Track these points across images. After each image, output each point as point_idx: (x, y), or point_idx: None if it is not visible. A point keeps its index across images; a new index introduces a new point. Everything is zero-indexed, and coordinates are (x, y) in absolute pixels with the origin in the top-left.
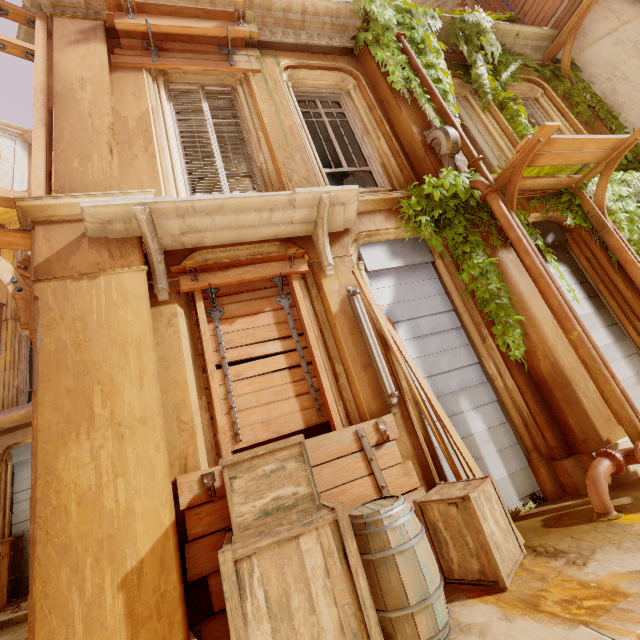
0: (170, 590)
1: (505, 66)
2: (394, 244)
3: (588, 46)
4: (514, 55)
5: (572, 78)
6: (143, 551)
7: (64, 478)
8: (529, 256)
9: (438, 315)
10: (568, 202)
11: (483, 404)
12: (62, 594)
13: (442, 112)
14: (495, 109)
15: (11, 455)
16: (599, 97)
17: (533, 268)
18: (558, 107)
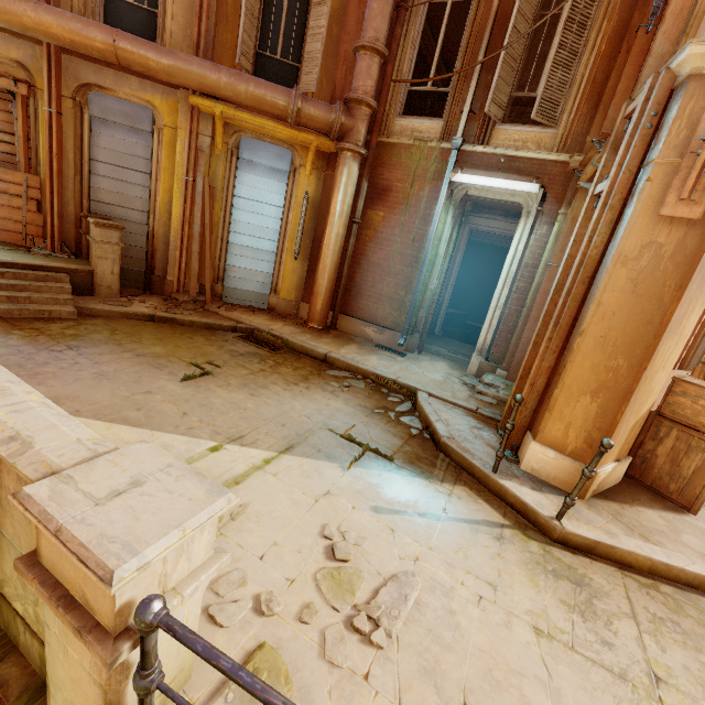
0: (636, 434)
1: None
2: None
3: None
4: None
5: None
6: (643, 413)
7: (656, 360)
8: None
9: None
10: None
11: None
12: (623, 423)
13: None
14: None
15: (87, 99)
16: None
17: None
18: None
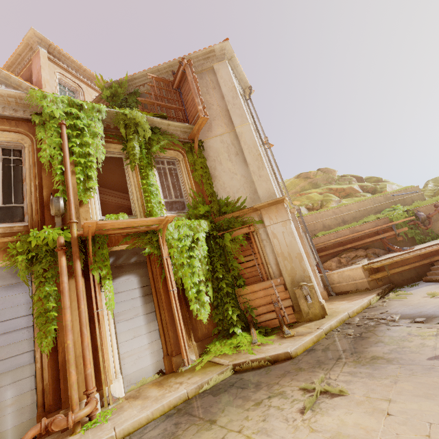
0: None
1: (158, 141)
2: (0, 270)
3: (211, 138)
4: (167, 135)
5: (198, 154)
6: None
7: None
8: (62, 294)
9: (17, 319)
10: (151, 238)
11: (22, 379)
12: None
13: (66, 184)
14: (137, 170)
15: None
16: (206, 170)
17: (62, 302)
18: (187, 169)
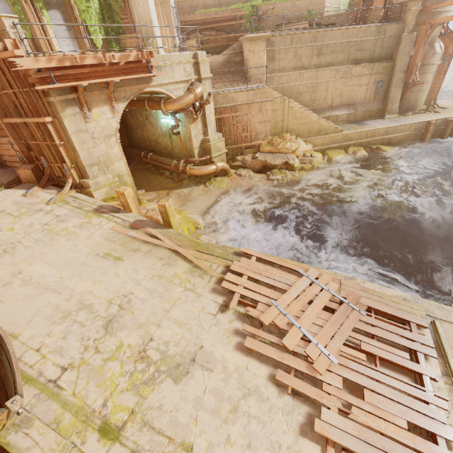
0: None
1: None
2: None
3: None
4: None
5: None
6: None
7: None
8: (26, 12)
9: None
10: None
11: None
12: None
13: None
14: None
15: None
16: None
17: (28, 16)
18: None
